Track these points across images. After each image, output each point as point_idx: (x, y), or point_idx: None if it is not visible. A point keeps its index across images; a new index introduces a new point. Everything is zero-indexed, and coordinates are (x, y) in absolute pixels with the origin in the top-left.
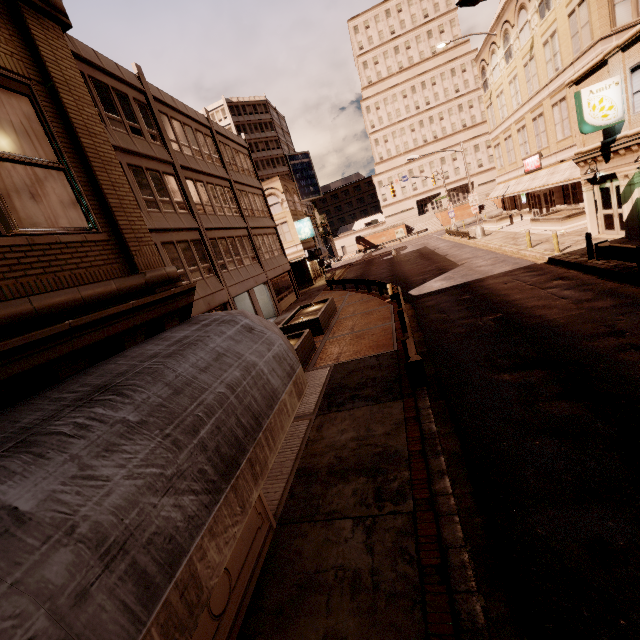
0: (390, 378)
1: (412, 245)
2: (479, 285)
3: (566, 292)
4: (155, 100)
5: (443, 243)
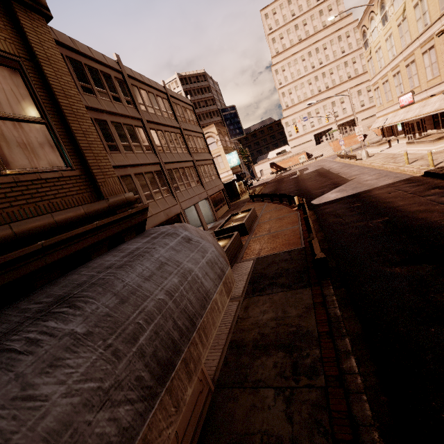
0: (300, 269)
1: (312, 167)
2: (367, 195)
3: (443, 198)
4: (129, 77)
5: (336, 164)
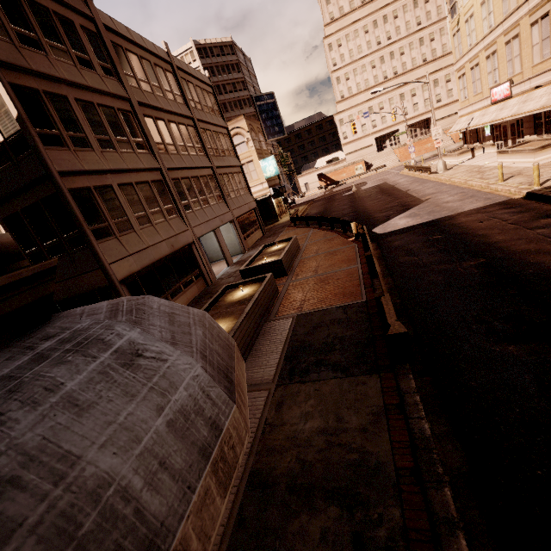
0: (361, 339)
1: (371, 181)
2: (450, 223)
3: None
4: (107, 29)
5: (403, 178)
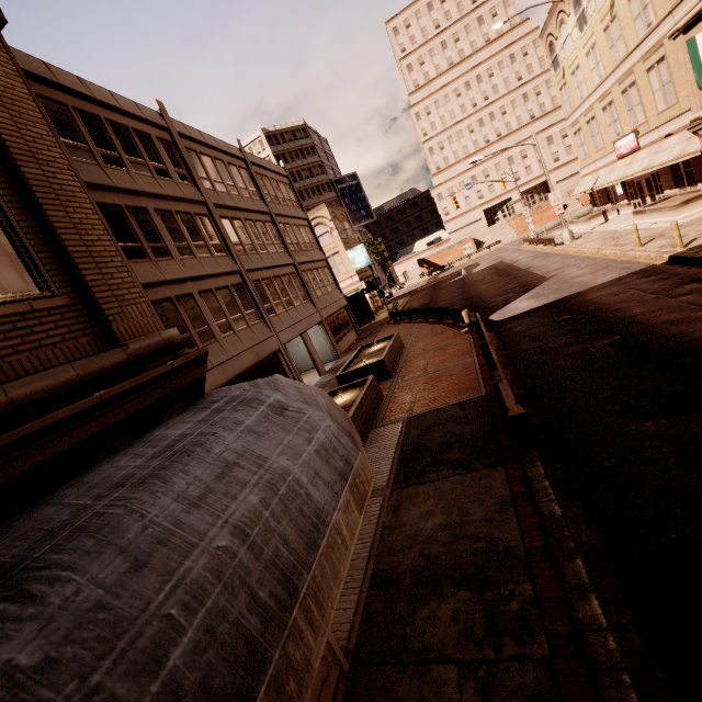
0: (482, 434)
1: (484, 261)
2: (580, 300)
3: None
4: (181, 137)
5: (522, 254)
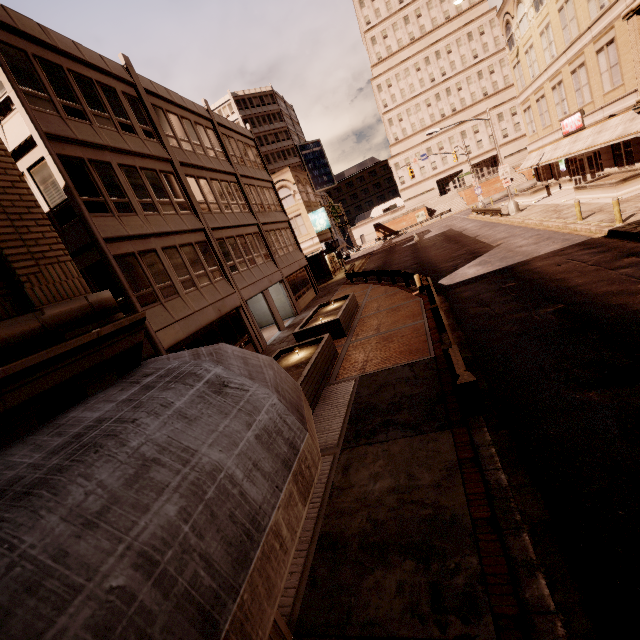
0: (430, 396)
1: (435, 228)
2: (524, 269)
3: None
4: (147, 93)
5: (470, 223)
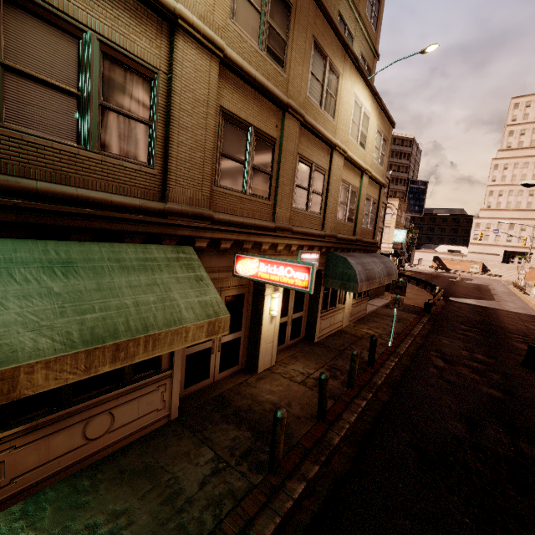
0: (416, 311)
1: (478, 280)
2: (493, 310)
3: (531, 326)
4: None
5: (502, 288)
